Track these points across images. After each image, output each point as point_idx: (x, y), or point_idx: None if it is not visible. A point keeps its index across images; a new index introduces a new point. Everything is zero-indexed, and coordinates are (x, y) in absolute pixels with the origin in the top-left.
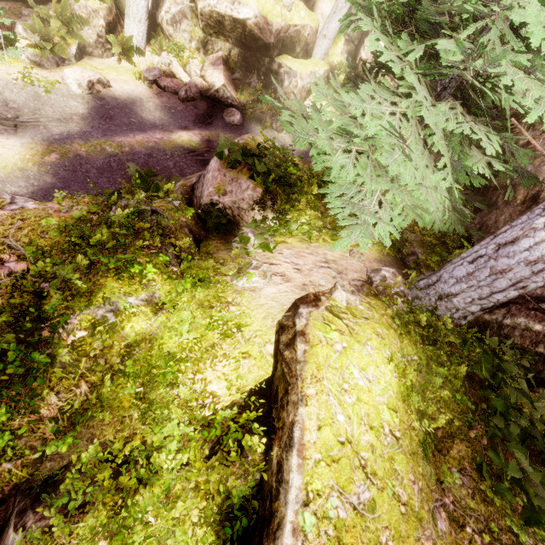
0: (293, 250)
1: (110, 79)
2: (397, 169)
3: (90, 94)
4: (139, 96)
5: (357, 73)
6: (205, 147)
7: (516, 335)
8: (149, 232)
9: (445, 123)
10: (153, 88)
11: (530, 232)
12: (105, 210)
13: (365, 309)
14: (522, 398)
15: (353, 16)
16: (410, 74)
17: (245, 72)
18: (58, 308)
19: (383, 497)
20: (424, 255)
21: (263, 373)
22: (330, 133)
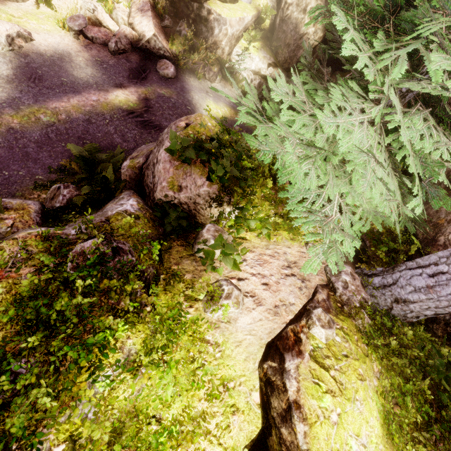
0: (255, 253)
1: (30, 30)
2: (370, 192)
3: (11, 50)
4: (66, 50)
5: (282, 18)
6: (143, 107)
7: None
8: (116, 292)
9: (421, 142)
10: (80, 40)
11: None
12: (60, 271)
13: (342, 341)
14: None
15: (325, 7)
16: (391, 88)
17: (174, 19)
18: (26, 423)
19: None
20: (371, 243)
21: (254, 428)
22: (295, 142)
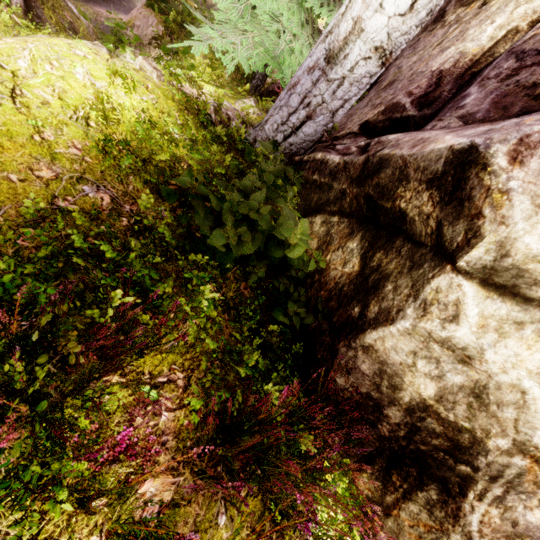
0: None
1: None
2: None
3: None
4: None
5: None
6: None
7: (306, 169)
8: None
9: None
10: None
11: (318, 41)
12: None
13: (158, 82)
14: (258, 181)
15: None
16: None
17: None
18: None
19: (17, 115)
20: None
21: None
22: None
